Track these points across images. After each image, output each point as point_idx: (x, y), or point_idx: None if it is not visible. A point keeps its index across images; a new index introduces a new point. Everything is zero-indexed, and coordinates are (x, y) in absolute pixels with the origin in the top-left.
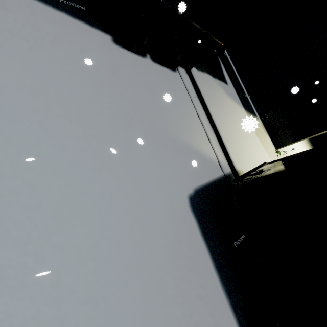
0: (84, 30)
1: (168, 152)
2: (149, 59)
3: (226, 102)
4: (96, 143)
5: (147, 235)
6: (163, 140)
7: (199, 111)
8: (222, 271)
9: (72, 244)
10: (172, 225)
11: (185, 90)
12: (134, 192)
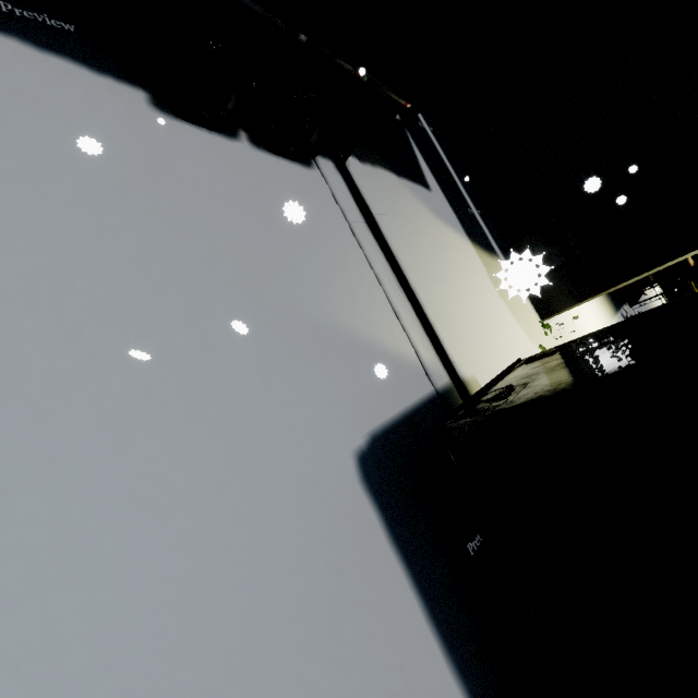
0: (72, 79)
1: (301, 355)
2: (246, 141)
3: (429, 230)
4: (111, 356)
5: (256, 570)
6: (287, 328)
7: (371, 252)
8: (444, 619)
9: (42, 642)
10: (319, 532)
11: (337, 207)
12: (217, 467)
